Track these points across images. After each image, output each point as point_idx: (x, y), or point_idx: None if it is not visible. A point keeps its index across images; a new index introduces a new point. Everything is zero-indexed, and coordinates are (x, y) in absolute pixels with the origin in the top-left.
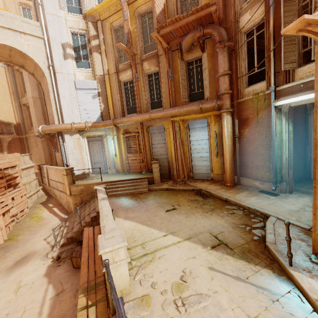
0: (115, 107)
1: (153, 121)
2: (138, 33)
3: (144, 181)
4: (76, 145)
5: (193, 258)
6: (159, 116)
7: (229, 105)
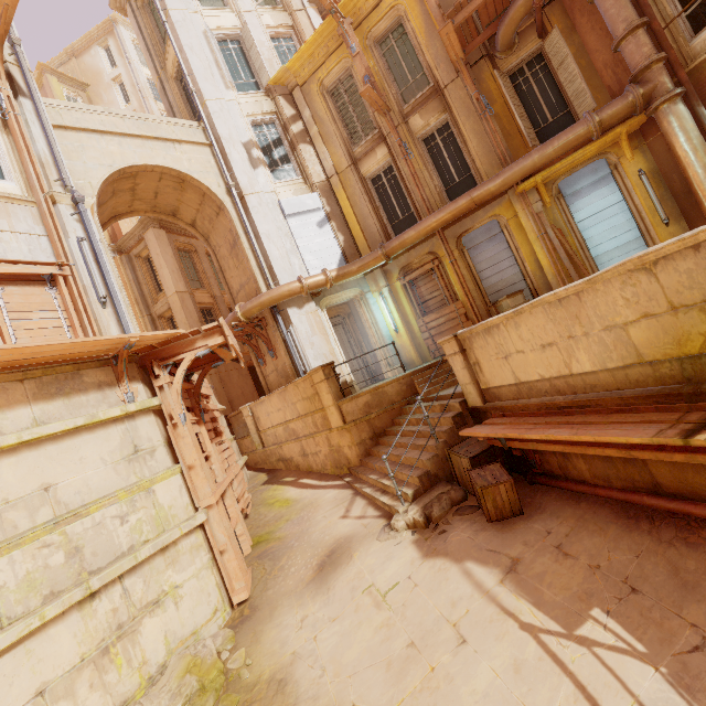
0: (366, 231)
1: (468, 220)
2: (384, 71)
3: None
4: (315, 327)
5: None
6: (493, 187)
7: (670, 83)
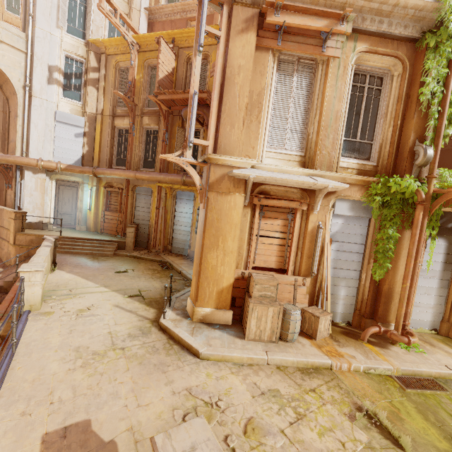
0: (102, 153)
1: (141, 181)
2: (145, 84)
3: (113, 244)
4: (39, 187)
5: (108, 300)
6: (144, 177)
7: None
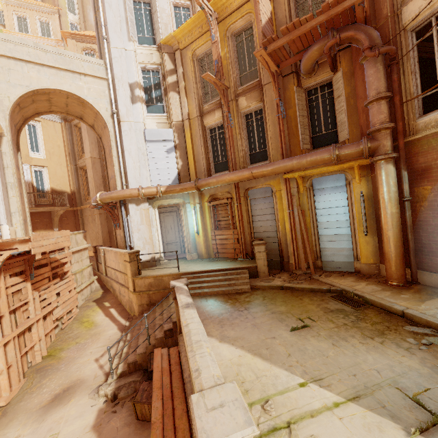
0: (197, 163)
1: (254, 181)
2: (232, 58)
3: (242, 273)
4: (144, 219)
5: None
6: (265, 171)
7: (390, 147)
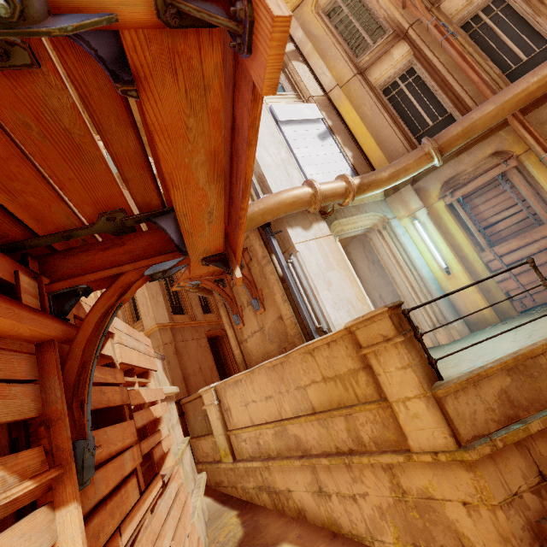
0: (381, 145)
1: None
2: None
3: None
4: (329, 257)
5: None
6: None
7: None
